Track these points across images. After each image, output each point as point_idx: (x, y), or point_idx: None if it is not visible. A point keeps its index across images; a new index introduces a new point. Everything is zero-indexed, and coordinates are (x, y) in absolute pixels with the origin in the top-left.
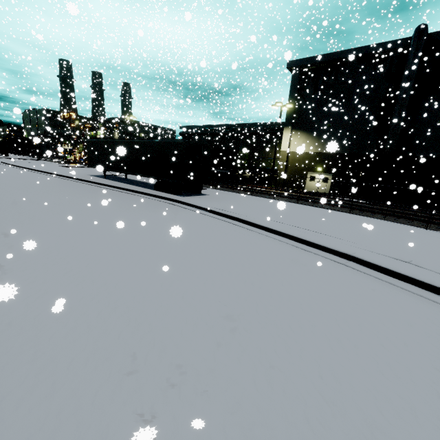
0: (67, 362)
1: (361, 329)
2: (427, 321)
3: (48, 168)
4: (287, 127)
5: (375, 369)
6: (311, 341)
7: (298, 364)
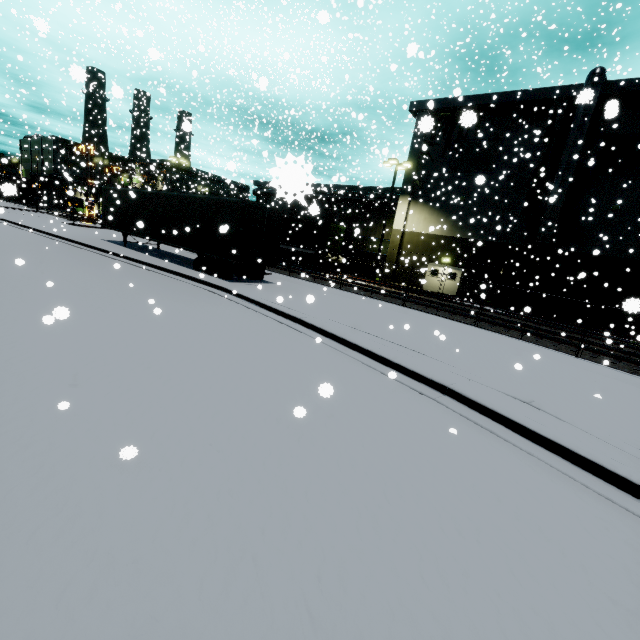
0: None
1: (419, 502)
2: (527, 494)
3: (42, 224)
4: (403, 196)
5: (413, 568)
6: (330, 517)
7: (290, 554)
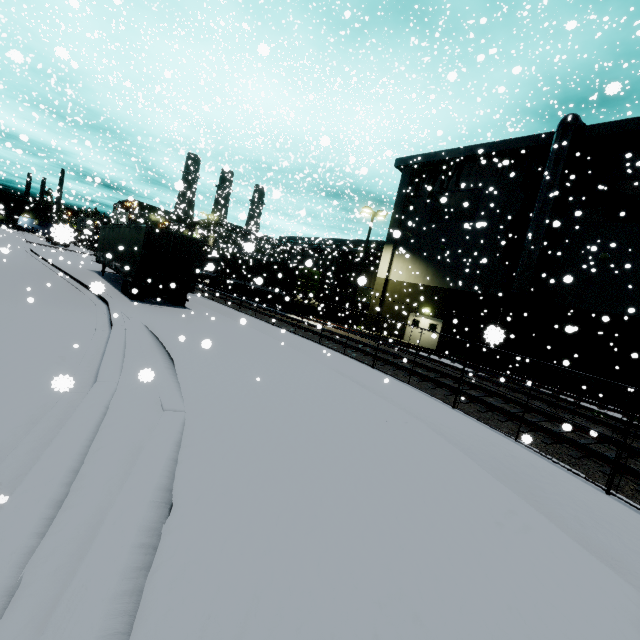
0: None
1: None
2: None
3: (64, 259)
4: (387, 245)
5: None
6: None
7: None
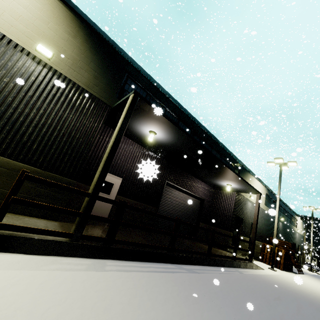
0: None
1: None
2: None
3: None
4: None
5: None
6: None
7: None
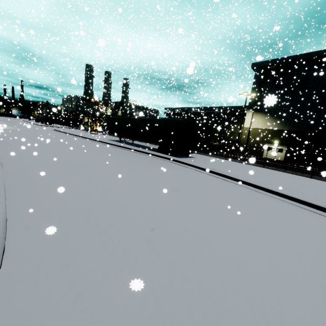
0: (181, 263)
1: None
2: None
3: (82, 134)
4: (249, 110)
5: None
6: None
7: None
